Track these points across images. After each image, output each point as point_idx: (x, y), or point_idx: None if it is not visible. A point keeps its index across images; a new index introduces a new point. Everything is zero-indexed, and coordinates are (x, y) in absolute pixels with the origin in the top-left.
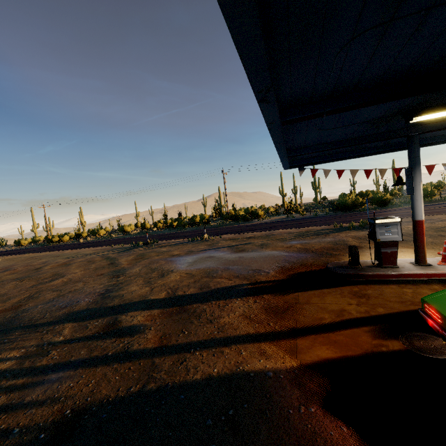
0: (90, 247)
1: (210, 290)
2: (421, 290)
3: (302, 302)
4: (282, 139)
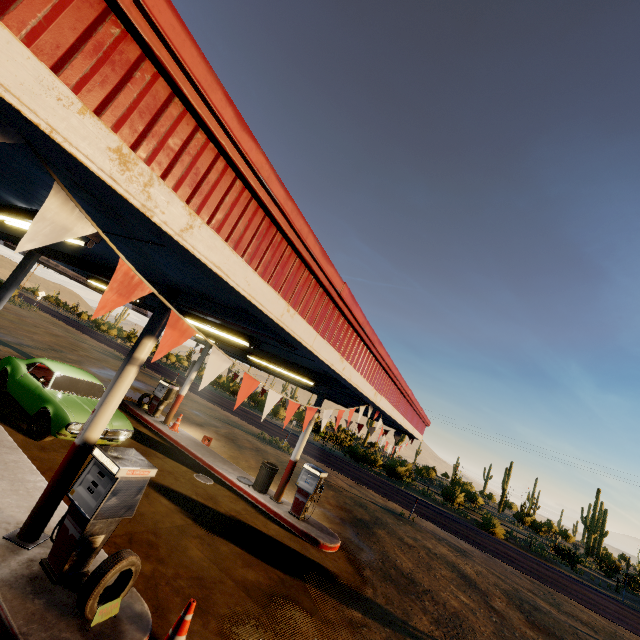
0: (105, 344)
1: None
2: None
3: None
4: None
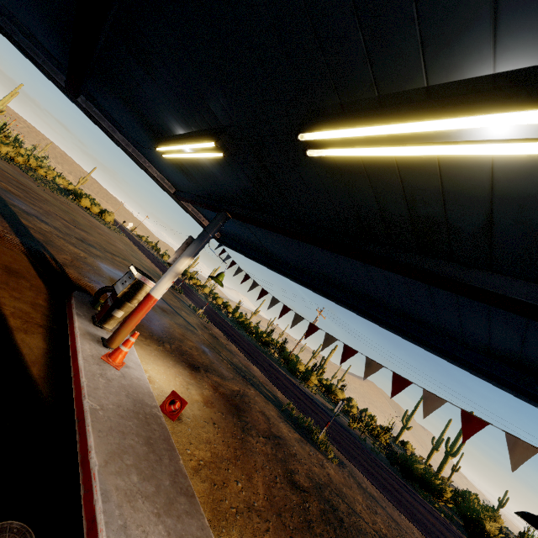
0: (161, 269)
1: (37, 239)
2: (25, 305)
3: (2, 248)
4: (97, 124)
